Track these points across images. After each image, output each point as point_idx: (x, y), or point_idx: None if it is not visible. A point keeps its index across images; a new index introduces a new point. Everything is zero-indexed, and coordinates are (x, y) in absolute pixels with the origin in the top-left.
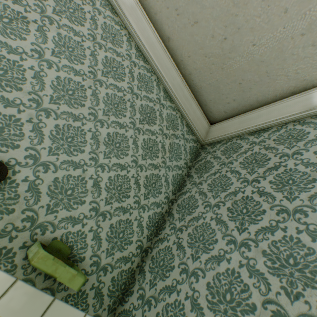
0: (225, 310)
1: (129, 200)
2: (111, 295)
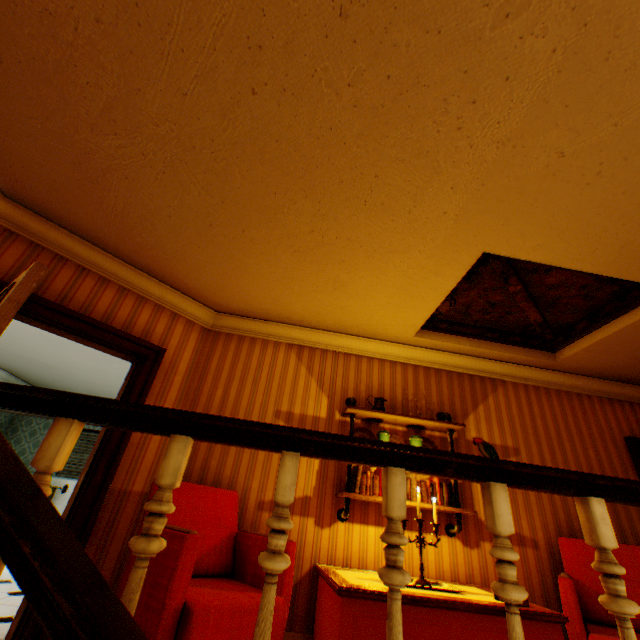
0: (22, 454)
1: None
2: None
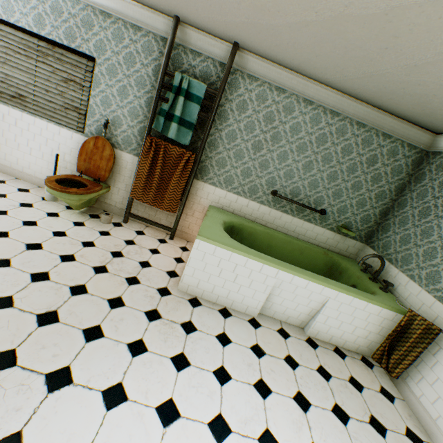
0: (402, 243)
1: (366, 207)
2: (364, 237)
